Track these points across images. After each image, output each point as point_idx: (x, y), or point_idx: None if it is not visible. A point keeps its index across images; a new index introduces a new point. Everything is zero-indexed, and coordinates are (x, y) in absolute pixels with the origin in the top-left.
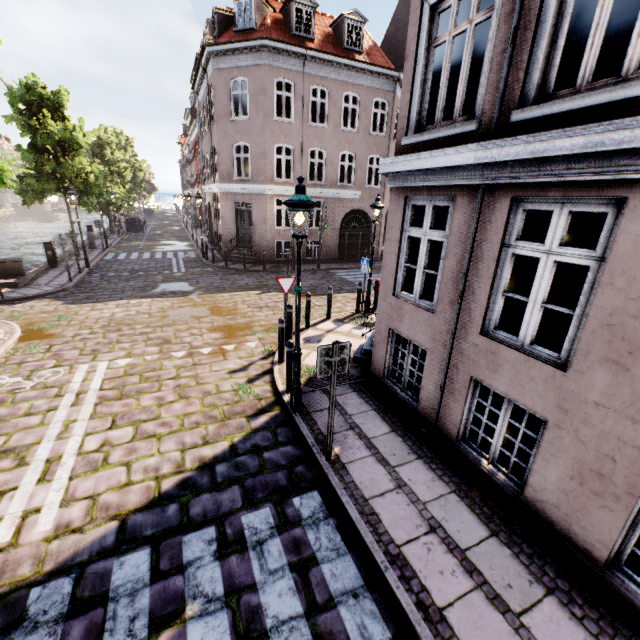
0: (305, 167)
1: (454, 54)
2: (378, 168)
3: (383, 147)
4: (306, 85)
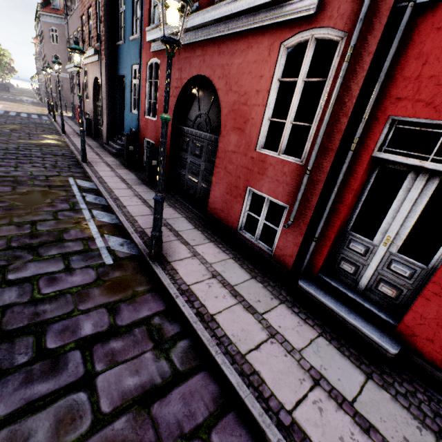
0: None
1: None
2: None
3: None
4: None
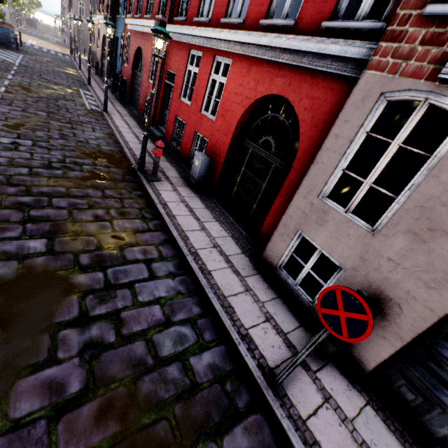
0: None
1: None
2: None
3: None
4: None
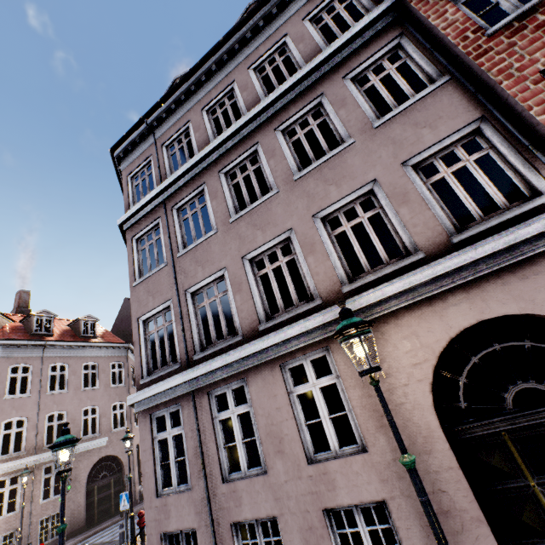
0: (42, 432)
1: (163, 333)
2: (122, 412)
3: (125, 394)
4: (45, 364)
